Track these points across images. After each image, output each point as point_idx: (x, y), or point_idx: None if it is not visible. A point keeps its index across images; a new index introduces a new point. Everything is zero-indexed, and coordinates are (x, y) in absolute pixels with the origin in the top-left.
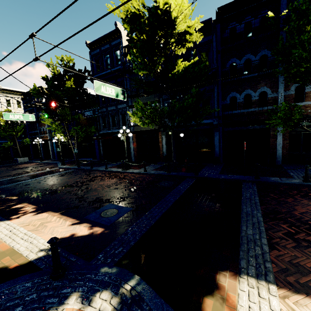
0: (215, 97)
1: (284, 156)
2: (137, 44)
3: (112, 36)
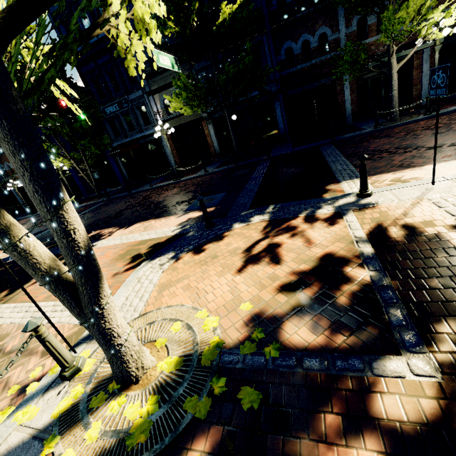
0: (267, 53)
1: (354, 114)
2: None
3: None
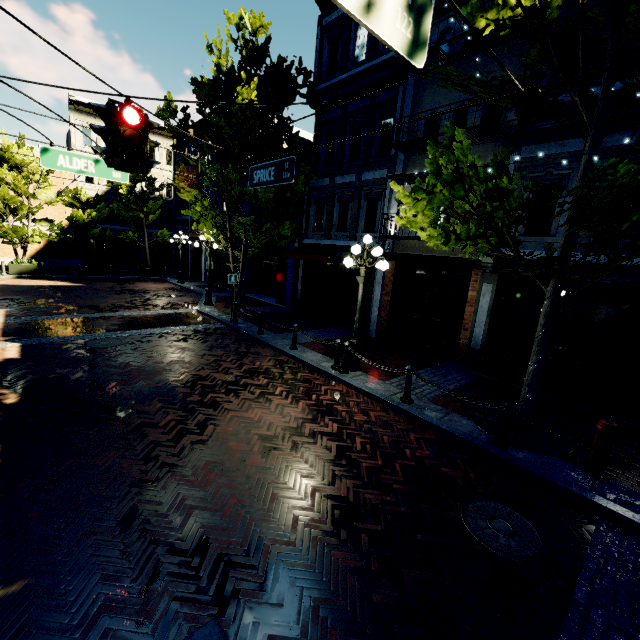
0: None
1: None
2: None
3: None
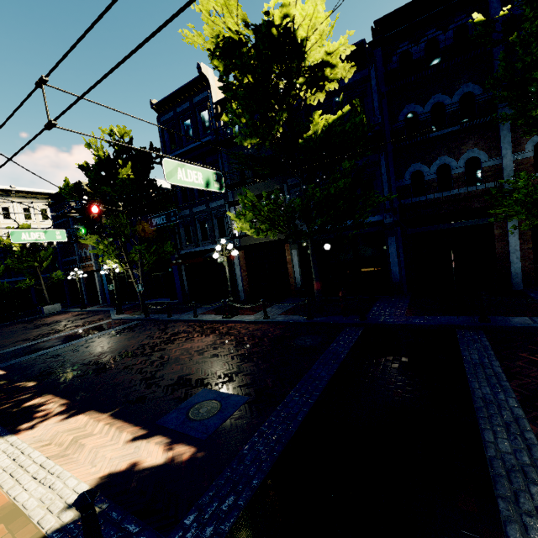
0: (384, 175)
1: (526, 273)
2: (238, 93)
3: (193, 87)
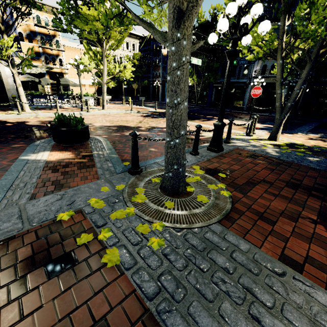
0: None
1: None
2: None
3: None
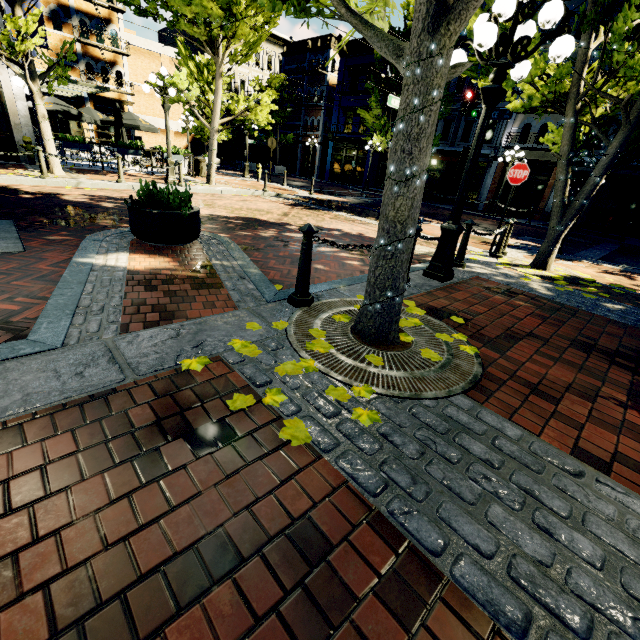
0: None
1: None
2: None
3: None
